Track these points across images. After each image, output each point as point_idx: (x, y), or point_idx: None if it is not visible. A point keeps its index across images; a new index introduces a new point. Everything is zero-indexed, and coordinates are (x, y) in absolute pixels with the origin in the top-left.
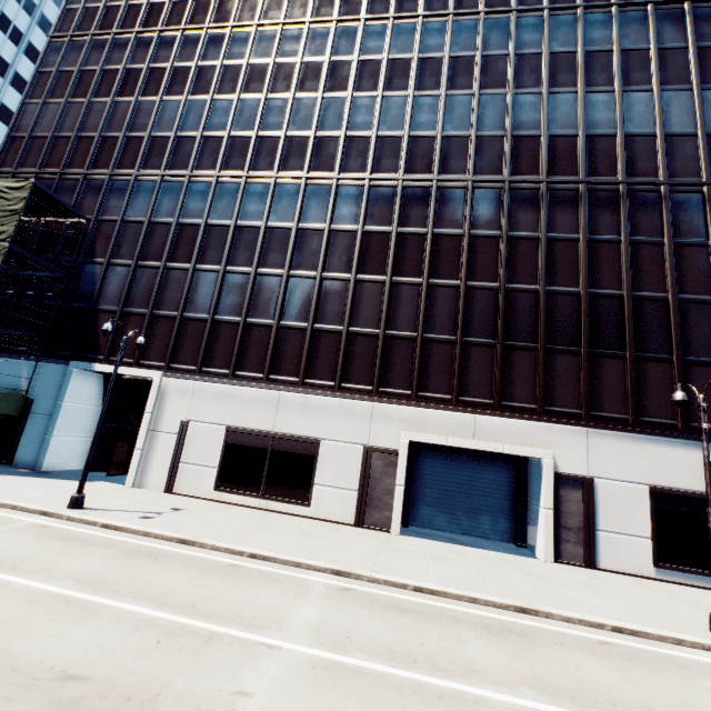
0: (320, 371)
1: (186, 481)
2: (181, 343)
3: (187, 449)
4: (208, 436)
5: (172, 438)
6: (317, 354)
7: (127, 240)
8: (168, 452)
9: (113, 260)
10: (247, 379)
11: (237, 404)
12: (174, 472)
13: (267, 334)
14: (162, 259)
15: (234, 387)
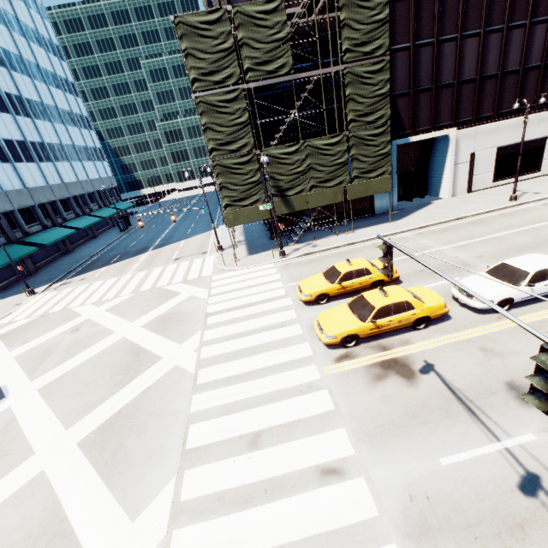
0: (547, 95)
1: (477, 184)
2: (460, 104)
3: (475, 168)
4: (486, 156)
5: (466, 165)
6: (545, 84)
7: (399, 23)
8: (465, 174)
9: (393, 47)
10: (508, 115)
11: (501, 133)
12: (471, 182)
13: (515, 79)
14: (436, 35)
15: (499, 122)
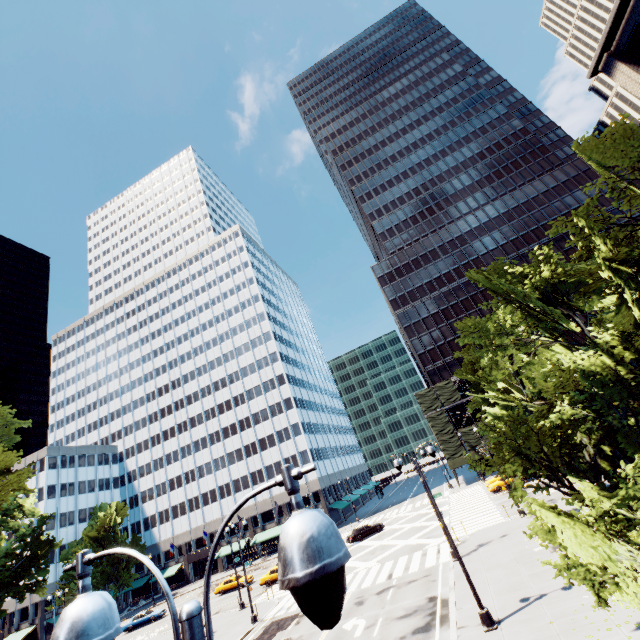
0: None
1: None
2: None
3: None
4: None
5: None
6: None
7: None
8: None
9: None
10: None
11: None
12: None
13: None
14: None
15: None
